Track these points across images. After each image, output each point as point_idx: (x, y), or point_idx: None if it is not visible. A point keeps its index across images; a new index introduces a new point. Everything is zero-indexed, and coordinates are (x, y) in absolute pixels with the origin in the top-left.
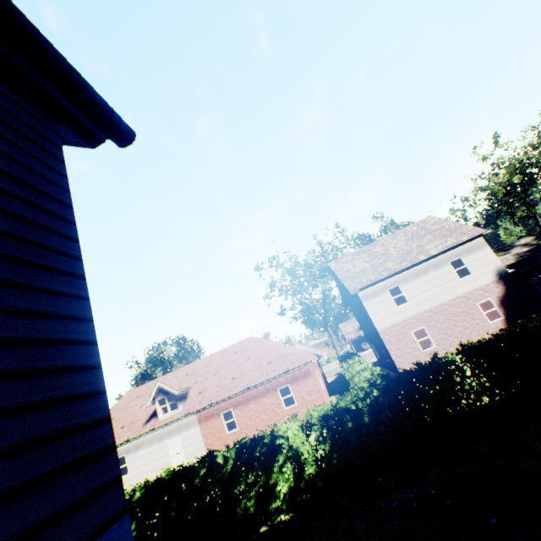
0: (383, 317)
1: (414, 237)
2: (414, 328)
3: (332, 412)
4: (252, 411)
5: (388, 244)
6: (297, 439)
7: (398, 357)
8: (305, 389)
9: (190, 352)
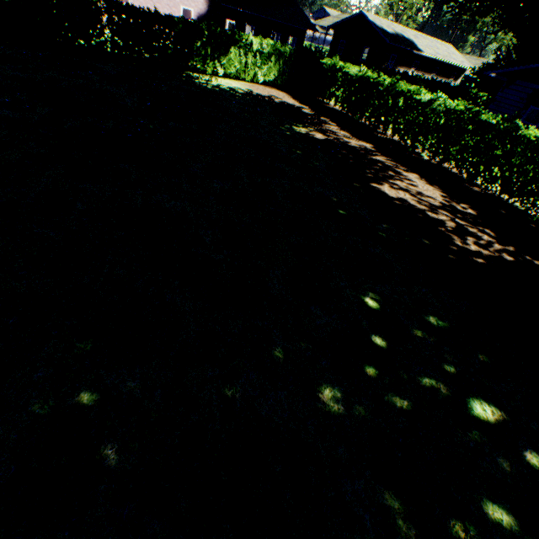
0: None
1: None
2: None
3: None
4: None
5: None
6: None
7: None
8: None
9: None
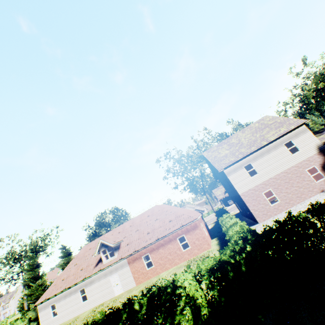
0: (242, 185)
1: (257, 130)
2: (264, 190)
3: (217, 265)
4: (161, 254)
5: (240, 137)
6: (192, 288)
7: (255, 210)
8: (195, 237)
9: (121, 217)
